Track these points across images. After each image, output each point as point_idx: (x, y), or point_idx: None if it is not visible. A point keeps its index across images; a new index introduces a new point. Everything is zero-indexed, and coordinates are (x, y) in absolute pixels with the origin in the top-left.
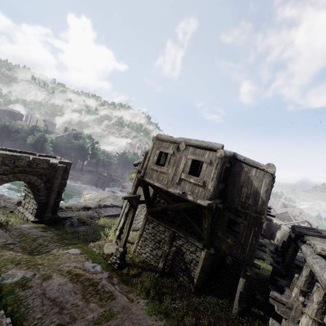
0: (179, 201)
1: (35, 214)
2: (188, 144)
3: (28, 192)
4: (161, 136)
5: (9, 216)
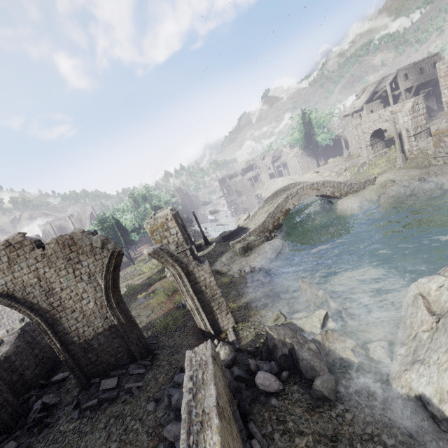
0: (416, 91)
1: (385, 147)
2: (428, 58)
3: (374, 142)
4: (416, 62)
5: (376, 161)
